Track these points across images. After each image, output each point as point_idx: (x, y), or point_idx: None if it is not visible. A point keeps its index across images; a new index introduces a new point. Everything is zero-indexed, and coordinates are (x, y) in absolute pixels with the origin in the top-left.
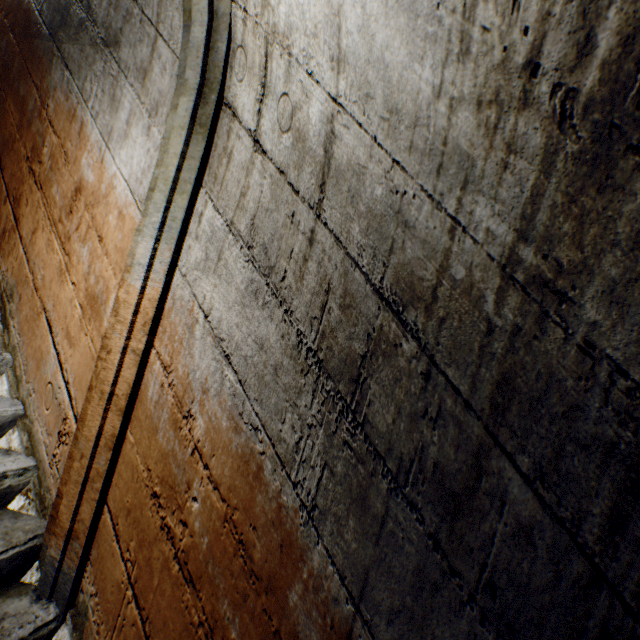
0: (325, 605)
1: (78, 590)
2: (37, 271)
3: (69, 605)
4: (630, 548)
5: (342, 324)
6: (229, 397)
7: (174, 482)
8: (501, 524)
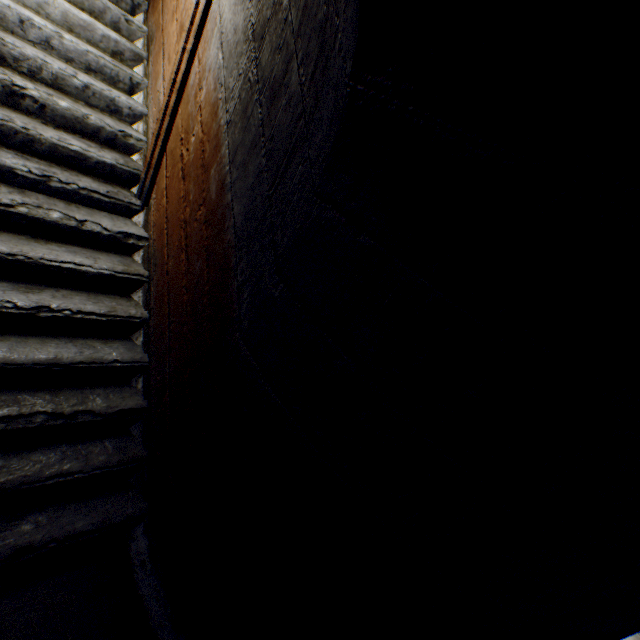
0: (221, 171)
1: (150, 199)
2: (165, 18)
3: (146, 204)
4: (313, 87)
5: (267, 1)
6: (217, 71)
7: (189, 130)
8: (284, 101)
